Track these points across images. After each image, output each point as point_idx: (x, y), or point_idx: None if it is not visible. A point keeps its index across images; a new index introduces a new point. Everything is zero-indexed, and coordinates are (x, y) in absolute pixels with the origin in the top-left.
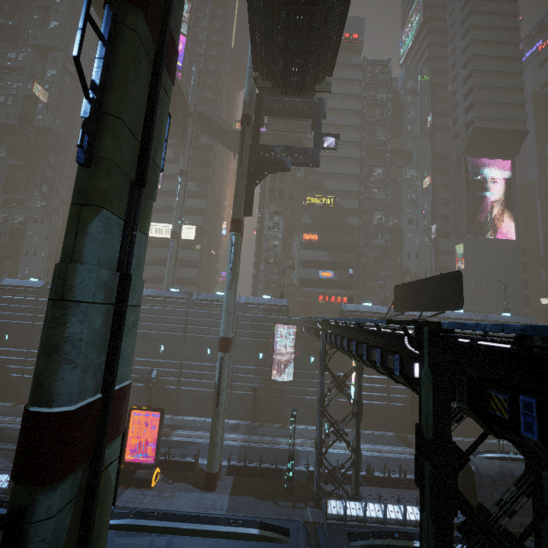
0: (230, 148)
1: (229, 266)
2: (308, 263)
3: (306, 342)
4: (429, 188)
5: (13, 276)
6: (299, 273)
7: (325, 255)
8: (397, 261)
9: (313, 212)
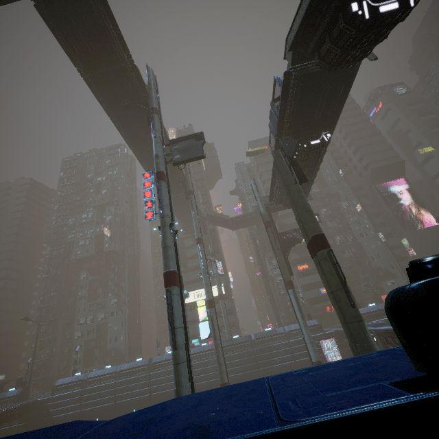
0: (229, 227)
1: (298, 312)
2: (309, 286)
3: (347, 348)
4: (361, 210)
5: (100, 362)
6: (306, 295)
7: (318, 276)
8: (366, 263)
9: (297, 250)
